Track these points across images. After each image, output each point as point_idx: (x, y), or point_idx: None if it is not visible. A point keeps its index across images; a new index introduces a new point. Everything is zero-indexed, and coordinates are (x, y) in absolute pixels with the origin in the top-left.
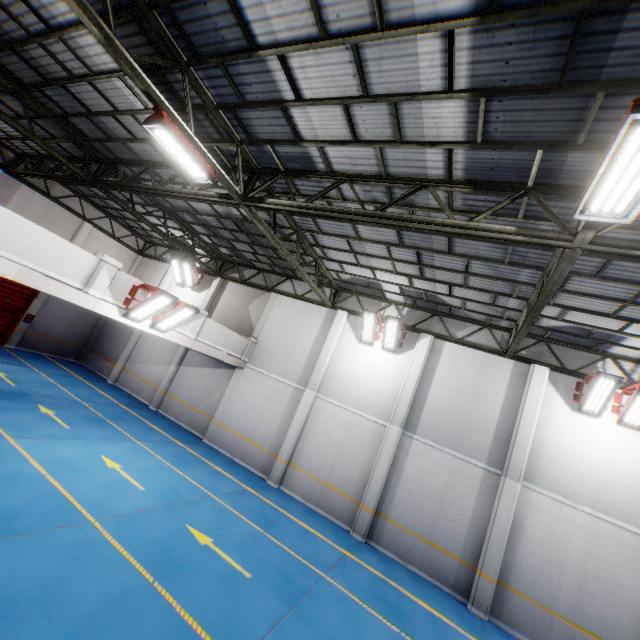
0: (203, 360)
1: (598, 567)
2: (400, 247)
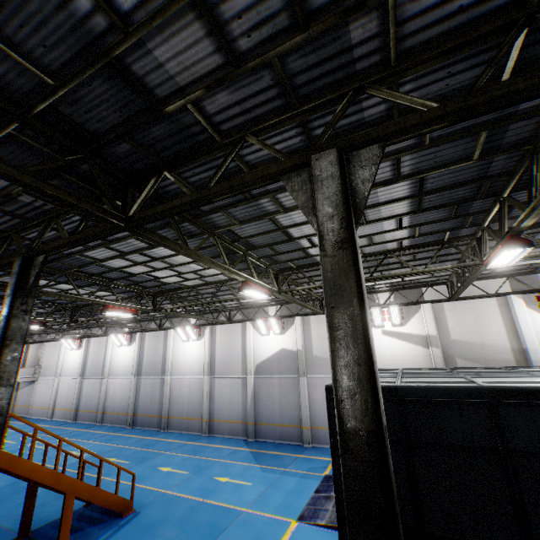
0: (26, 384)
1: (123, 393)
2: None
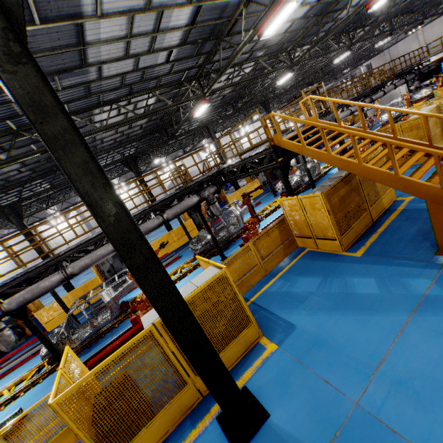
0: None
1: None
2: None
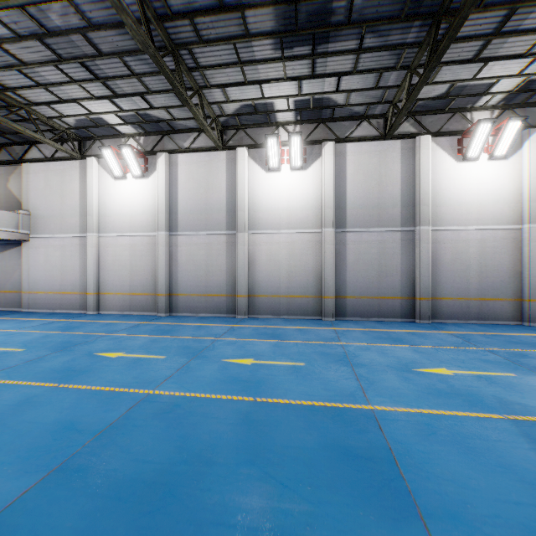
0: None
1: (296, 260)
2: (63, 62)
